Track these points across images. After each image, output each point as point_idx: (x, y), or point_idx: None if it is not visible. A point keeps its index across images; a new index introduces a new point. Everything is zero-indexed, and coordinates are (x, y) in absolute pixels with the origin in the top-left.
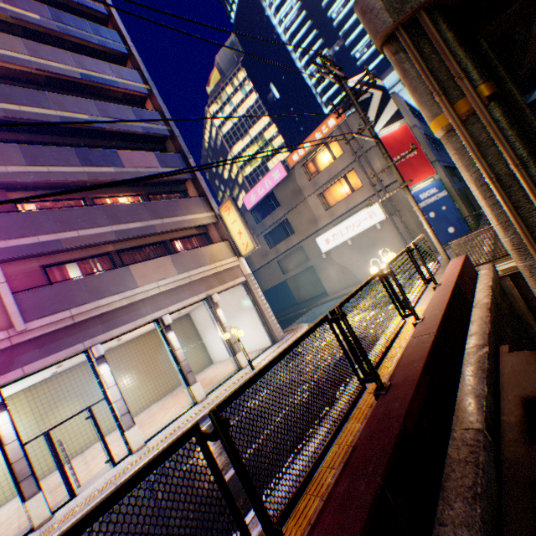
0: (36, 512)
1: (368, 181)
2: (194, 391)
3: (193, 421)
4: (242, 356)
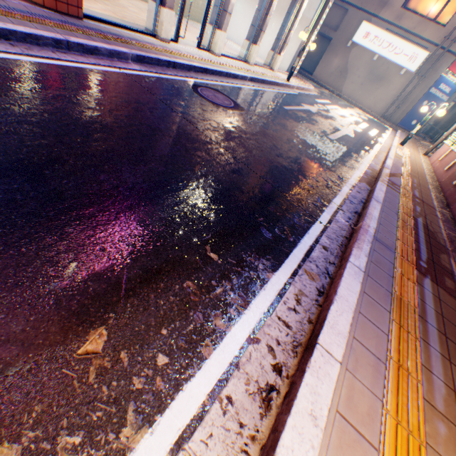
0: (166, 26)
1: (452, 30)
2: (254, 53)
3: (262, 78)
4: (279, 61)
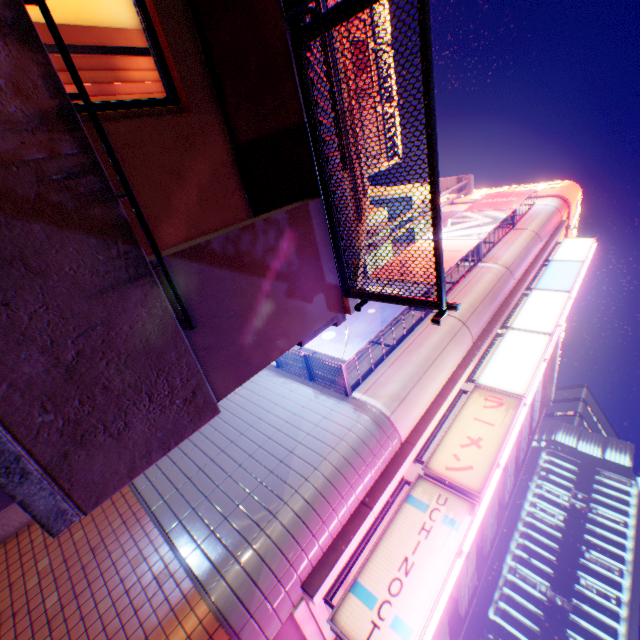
0: None
1: None
2: None
3: None
4: None
